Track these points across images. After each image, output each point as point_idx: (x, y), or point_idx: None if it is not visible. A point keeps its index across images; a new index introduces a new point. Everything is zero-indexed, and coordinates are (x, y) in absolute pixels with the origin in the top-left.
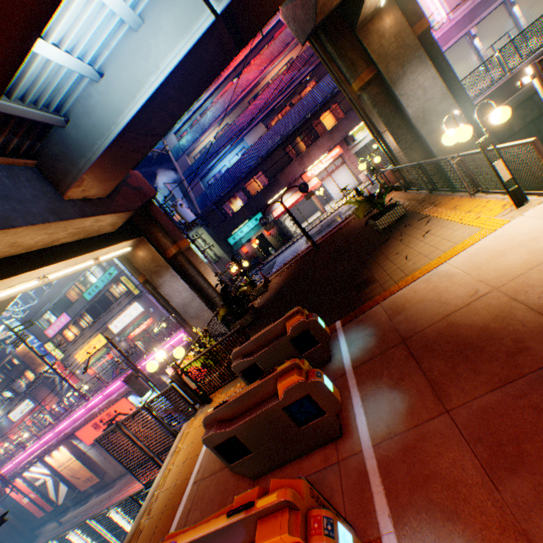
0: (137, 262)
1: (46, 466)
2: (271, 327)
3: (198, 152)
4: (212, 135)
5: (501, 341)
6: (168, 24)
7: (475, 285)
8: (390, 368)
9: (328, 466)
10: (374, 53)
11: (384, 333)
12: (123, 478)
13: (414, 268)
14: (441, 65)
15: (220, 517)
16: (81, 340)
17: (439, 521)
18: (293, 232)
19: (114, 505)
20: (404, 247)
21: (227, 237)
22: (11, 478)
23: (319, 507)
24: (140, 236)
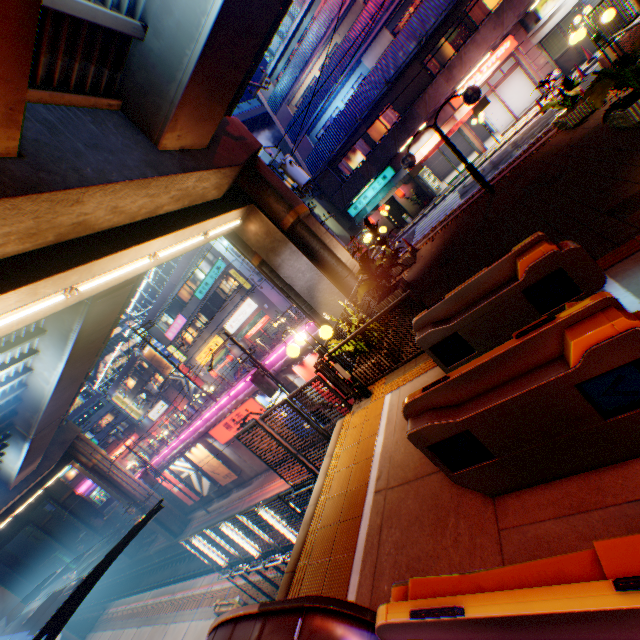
0: (249, 240)
1: (187, 461)
2: (482, 274)
3: (300, 97)
4: (316, 67)
5: None
6: None
7: None
8: None
9: None
10: None
11: None
12: (259, 476)
13: None
14: None
15: (583, 584)
16: (199, 342)
17: None
18: (434, 190)
19: (261, 503)
20: None
21: (347, 208)
22: (160, 469)
23: None
24: (249, 204)
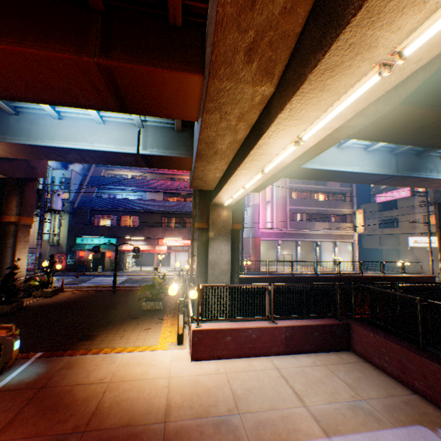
0: None
1: None
2: None
3: (116, 173)
4: (133, 173)
5: (68, 411)
6: (115, 135)
7: (110, 374)
8: (12, 401)
9: None
10: (212, 219)
11: (44, 376)
12: None
13: (114, 345)
14: (236, 248)
15: None
16: None
17: None
18: (127, 267)
19: None
20: (132, 329)
21: (79, 236)
22: None
23: None
24: None
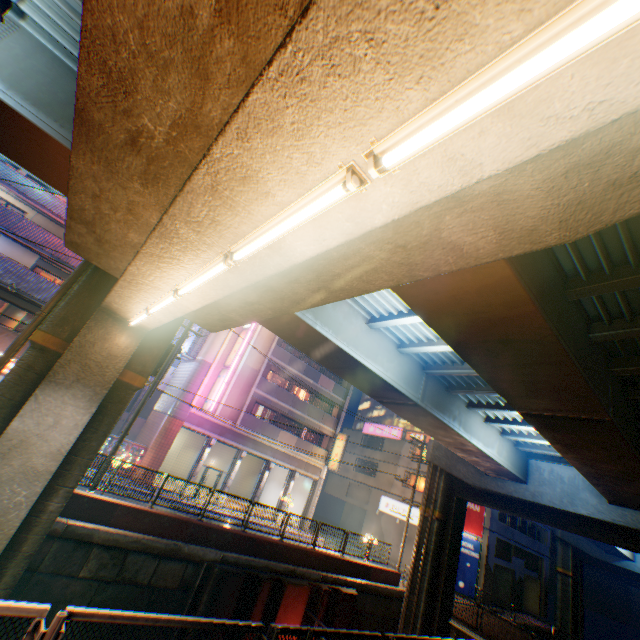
0: None
1: None
2: None
3: None
4: None
5: None
6: None
7: None
8: None
9: None
10: (84, 339)
11: None
12: None
13: None
14: (104, 425)
15: None
16: None
17: None
18: None
19: None
20: None
21: None
22: None
23: None
24: None
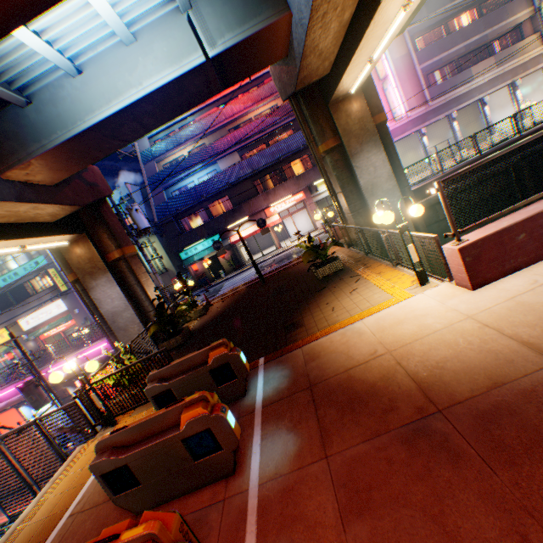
0: (72, 259)
1: None
2: (194, 354)
3: (170, 162)
4: (187, 150)
5: (381, 398)
6: (160, 50)
7: (376, 345)
8: (293, 411)
9: (214, 503)
10: (341, 127)
11: (297, 377)
12: None
13: (336, 320)
14: (391, 153)
15: None
16: None
17: None
18: (246, 260)
19: None
20: (334, 298)
21: (180, 251)
22: None
23: (183, 541)
24: (82, 232)
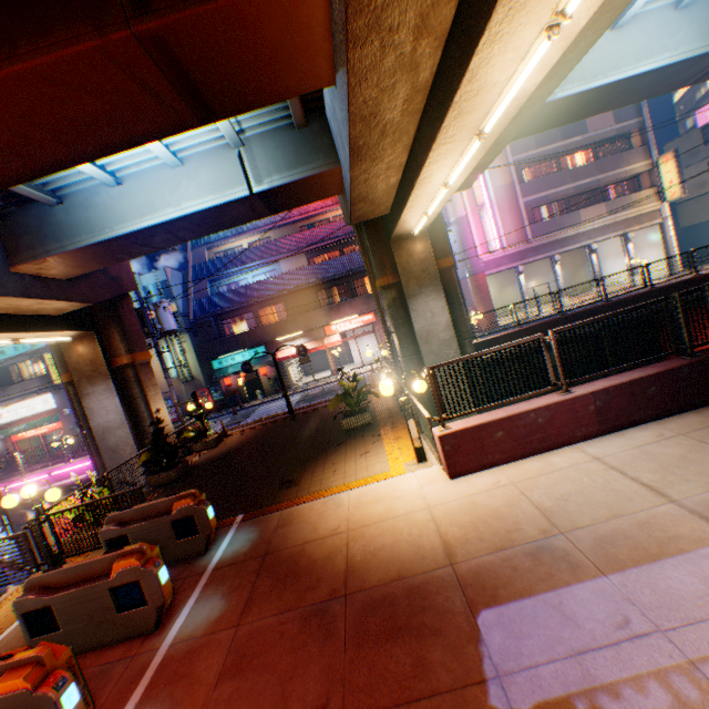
0: (72, 356)
1: None
2: (161, 500)
3: (224, 250)
4: (248, 240)
5: (312, 576)
6: (206, 177)
7: (343, 521)
8: (237, 577)
9: (125, 657)
10: (401, 265)
11: (261, 542)
12: None
13: (330, 485)
14: (454, 300)
15: None
16: None
17: (165, 708)
18: (294, 382)
19: None
20: (343, 458)
21: (213, 358)
22: None
23: (65, 667)
24: (91, 329)
